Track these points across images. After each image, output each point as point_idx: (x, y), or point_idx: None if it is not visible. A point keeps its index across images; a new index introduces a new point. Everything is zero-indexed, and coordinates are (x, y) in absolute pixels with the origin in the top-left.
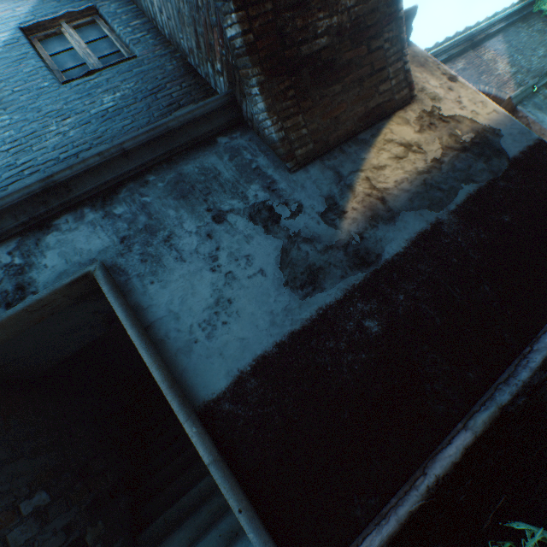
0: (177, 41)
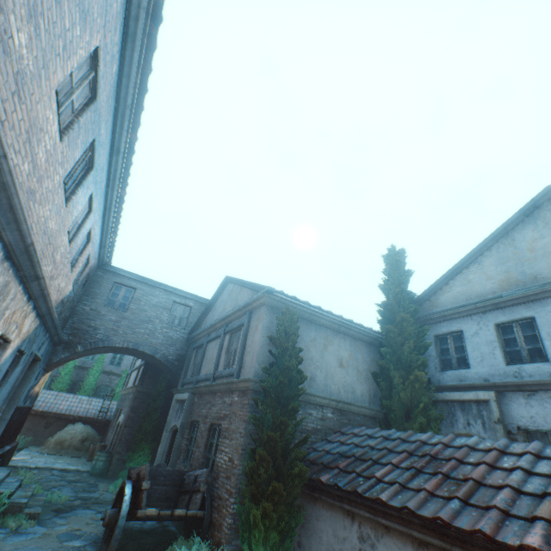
0: (77, 314)
